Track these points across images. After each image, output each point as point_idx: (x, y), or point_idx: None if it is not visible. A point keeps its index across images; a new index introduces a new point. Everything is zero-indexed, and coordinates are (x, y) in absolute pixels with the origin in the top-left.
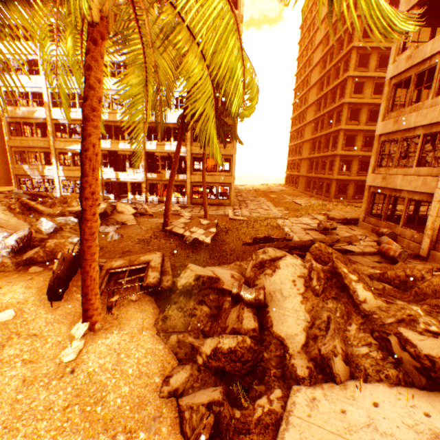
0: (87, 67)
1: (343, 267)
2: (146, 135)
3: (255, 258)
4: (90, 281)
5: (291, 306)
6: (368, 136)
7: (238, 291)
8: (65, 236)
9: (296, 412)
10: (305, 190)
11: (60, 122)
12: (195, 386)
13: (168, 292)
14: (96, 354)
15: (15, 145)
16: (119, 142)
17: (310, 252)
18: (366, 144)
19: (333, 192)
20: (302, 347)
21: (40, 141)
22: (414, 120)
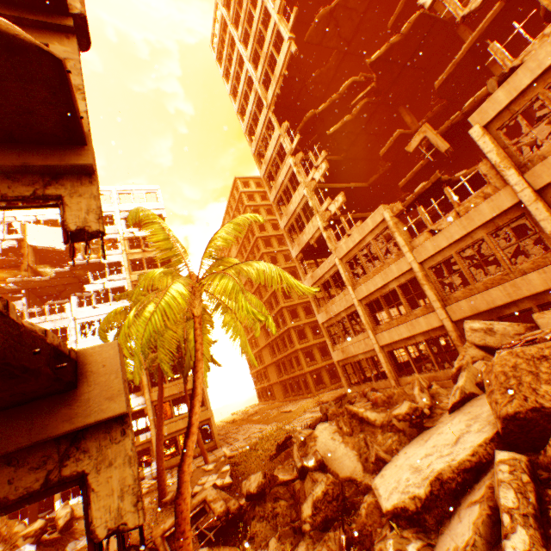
0: (198, 334)
1: (353, 407)
2: None
3: (296, 439)
4: (186, 511)
5: (341, 453)
6: (313, 326)
7: (301, 462)
8: None
9: (378, 483)
10: (285, 396)
11: None
12: (316, 545)
13: (241, 513)
14: None
15: None
16: None
17: (329, 420)
18: (314, 332)
19: (312, 385)
20: (363, 471)
21: None
22: (336, 309)
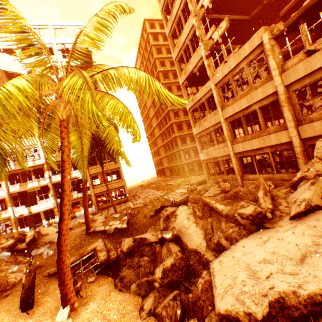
0: (63, 138)
1: (207, 199)
2: (51, 171)
3: (162, 215)
4: (66, 268)
5: (192, 230)
6: (191, 136)
7: (161, 235)
8: (4, 269)
9: (215, 270)
10: (171, 175)
11: None
12: (160, 300)
13: (117, 261)
14: (85, 320)
15: None
16: (27, 183)
17: (189, 202)
18: (192, 140)
19: (187, 171)
20: (206, 247)
21: None
22: (207, 125)
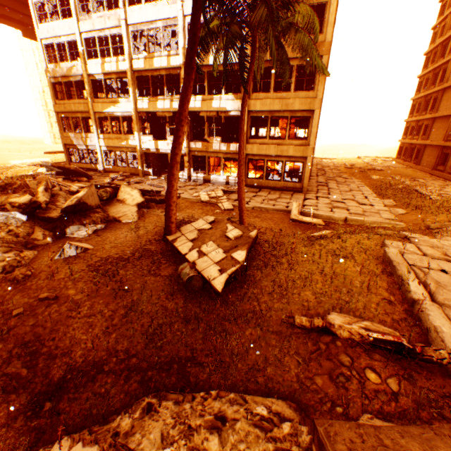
0: None
1: None
2: None
3: None
4: None
5: None
6: None
7: None
8: None
9: None
10: (434, 168)
11: (96, 78)
12: None
13: None
14: None
15: (60, 110)
16: (157, 100)
17: None
18: None
19: None
20: None
21: (80, 104)
22: None
